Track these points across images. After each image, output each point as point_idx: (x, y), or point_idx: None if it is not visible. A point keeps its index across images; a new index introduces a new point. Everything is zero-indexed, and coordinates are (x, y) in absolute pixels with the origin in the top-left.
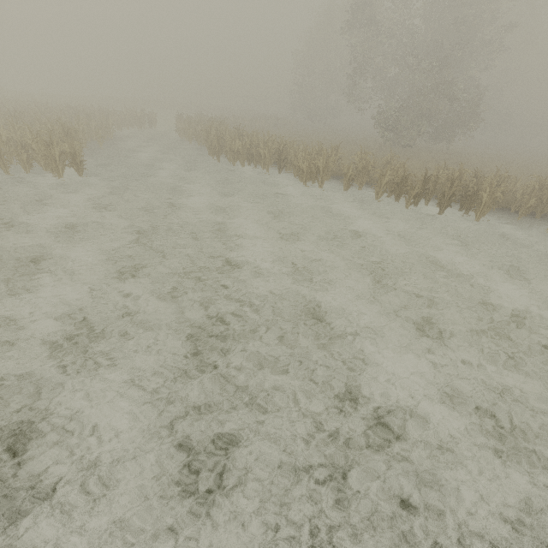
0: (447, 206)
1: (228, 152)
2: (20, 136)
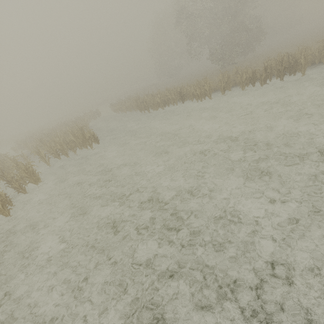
0: (284, 75)
1: (152, 106)
2: (61, 140)
